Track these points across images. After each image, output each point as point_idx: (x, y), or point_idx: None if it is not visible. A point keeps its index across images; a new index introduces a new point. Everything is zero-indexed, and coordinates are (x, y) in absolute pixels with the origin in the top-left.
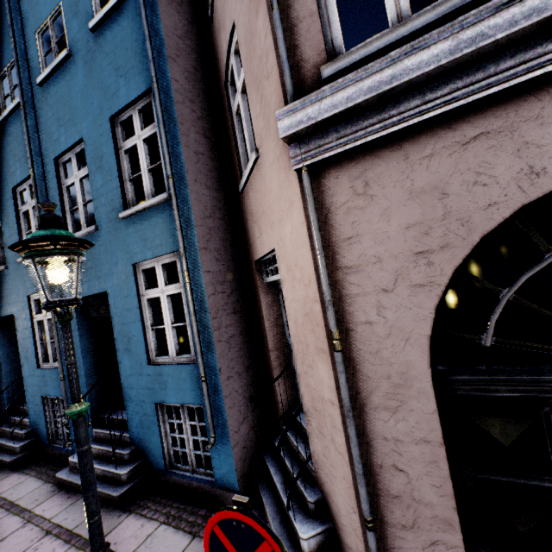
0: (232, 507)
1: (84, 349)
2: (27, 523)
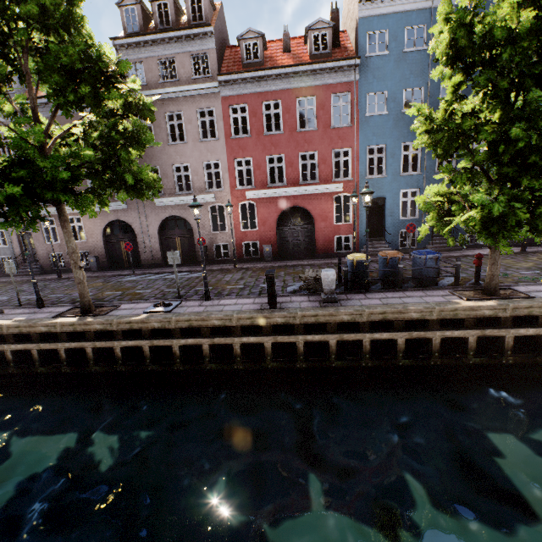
0: None
1: None
2: (446, 254)
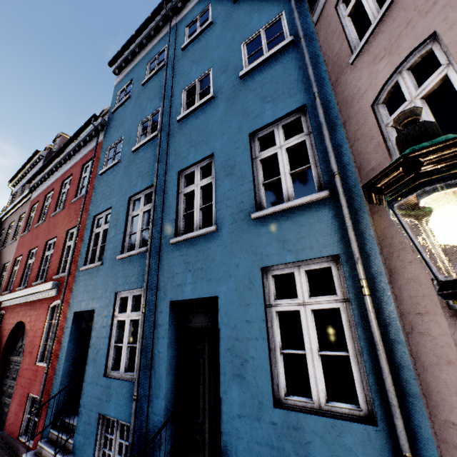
0: None
1: (169, 363)
2: None
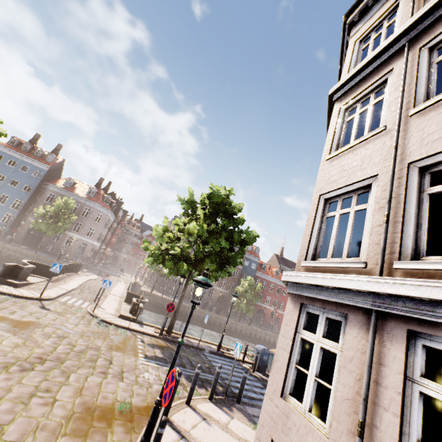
0: (16, 229)
1: None
2: None
